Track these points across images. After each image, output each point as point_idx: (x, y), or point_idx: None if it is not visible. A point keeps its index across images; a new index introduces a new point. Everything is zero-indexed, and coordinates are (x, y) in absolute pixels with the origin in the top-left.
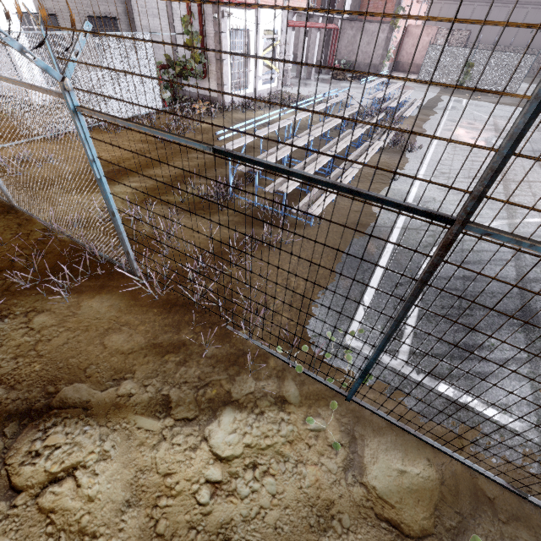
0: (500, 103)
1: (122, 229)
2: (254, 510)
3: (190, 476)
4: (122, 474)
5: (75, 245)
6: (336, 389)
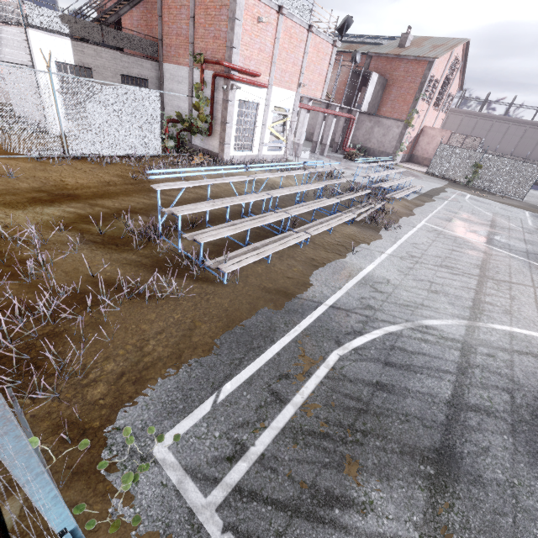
0: (505, 203)
1: None
2: None
3: None
4: None
5: None
6: None
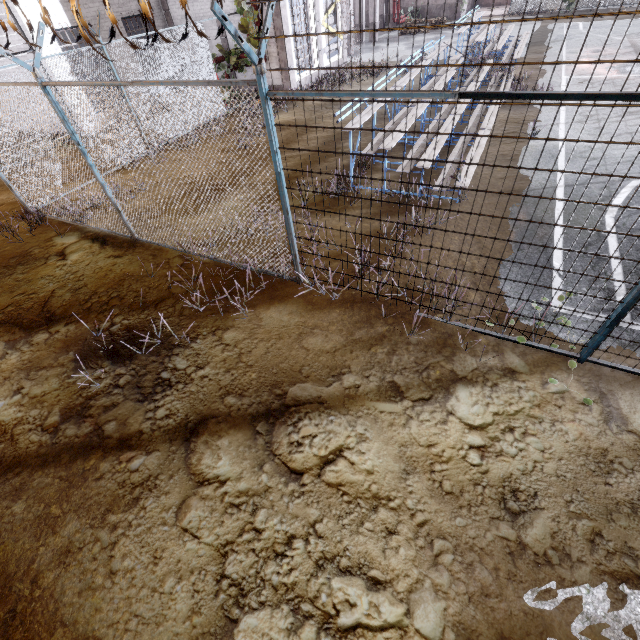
0: (628, 17)
1: (292, 229)
2: (529, 465)
3: (452, 444)
4: (387, 450)
5: (220, 265)
6: (564, 353)
